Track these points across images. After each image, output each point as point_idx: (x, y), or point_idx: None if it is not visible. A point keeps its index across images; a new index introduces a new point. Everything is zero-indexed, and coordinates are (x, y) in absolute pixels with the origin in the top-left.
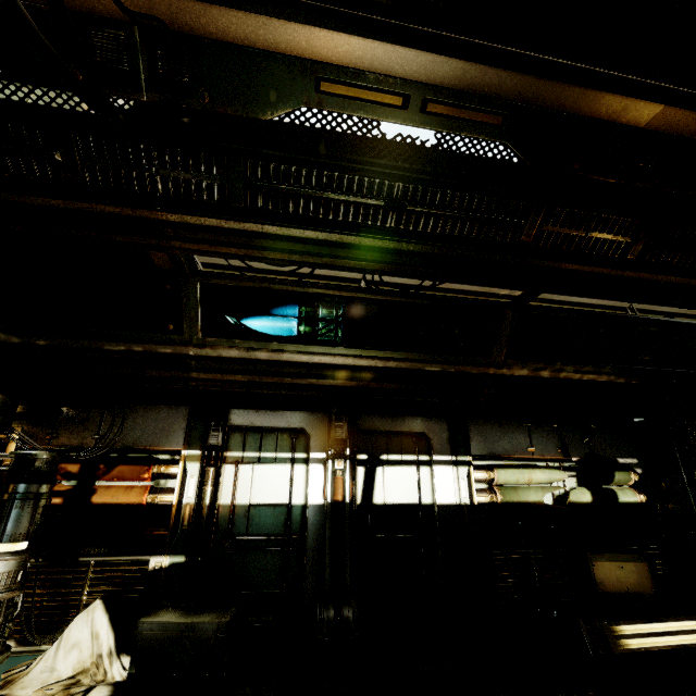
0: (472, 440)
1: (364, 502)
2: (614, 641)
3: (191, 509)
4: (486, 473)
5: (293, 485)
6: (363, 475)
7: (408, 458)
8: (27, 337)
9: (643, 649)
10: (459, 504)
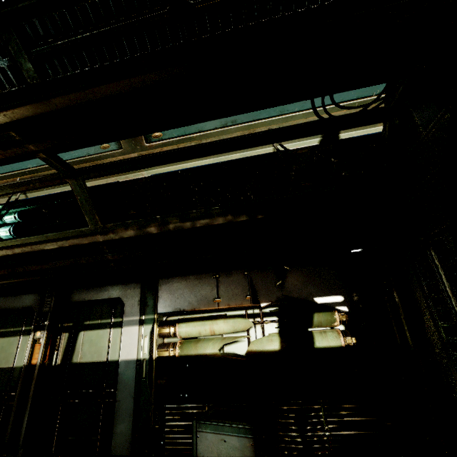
0: (160, 299)
1: (64, 363)
2: None
3: None
4: (169, 328)
5: (18, 352)
6: (68, 340)
7: (104, 321)
8: None
9: None
10: (139, 360)
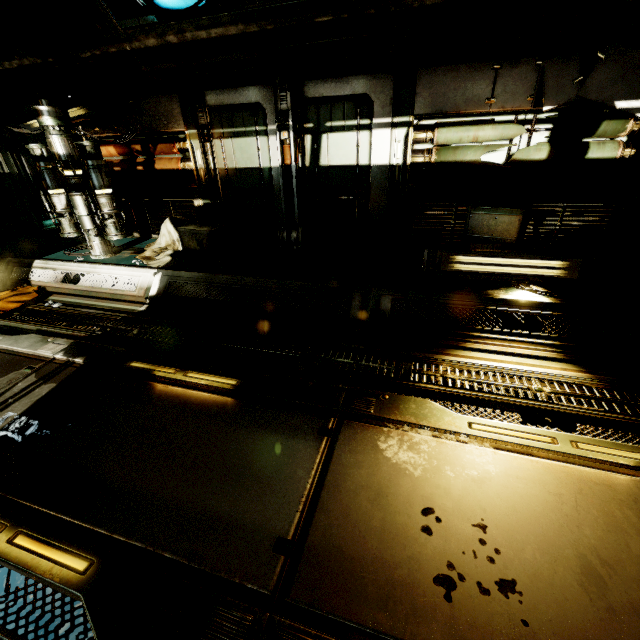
0: (418, 98)
1: (313, 165)
2: (448, 264)
3: (204, 172)
4: (426, 134)
5: (260, 154)
6: (311, 143)
7: (349, 124)
8: (42, 58)
9: (473, 272)
10: (392, 165)
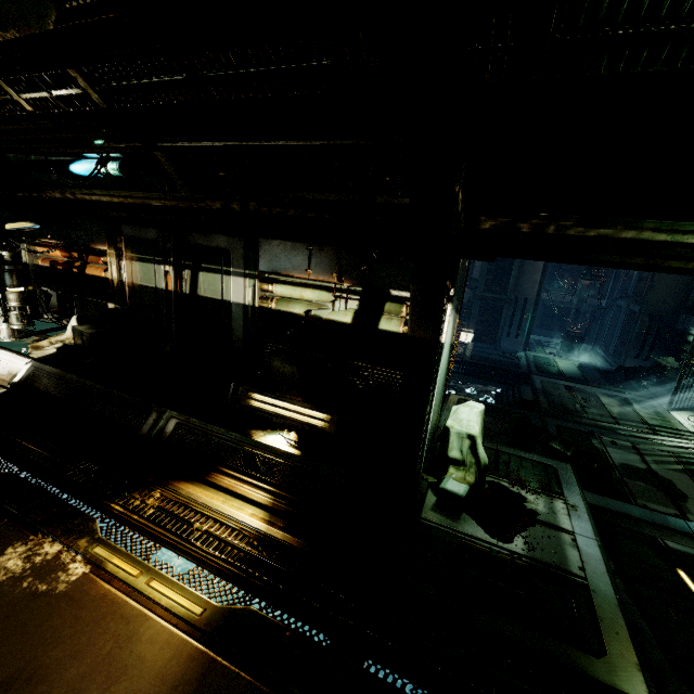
0: (261, 259)
1: (192, 294)
2: (248, 399)
3: (117, 283)
4: (268, 286)
5: (157, 277)
6: (191, 276)
7: (217, 268)
8: None
9: (266, 410)
10: (246, 305)
